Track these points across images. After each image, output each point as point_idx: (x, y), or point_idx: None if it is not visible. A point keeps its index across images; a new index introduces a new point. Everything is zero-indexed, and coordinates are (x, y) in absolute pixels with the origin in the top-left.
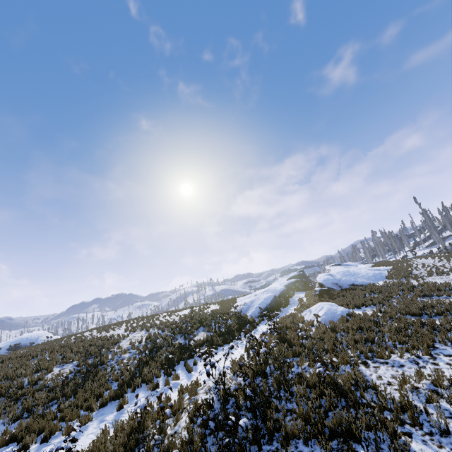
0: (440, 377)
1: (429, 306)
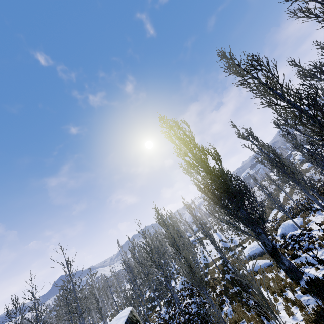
0: None
1: None
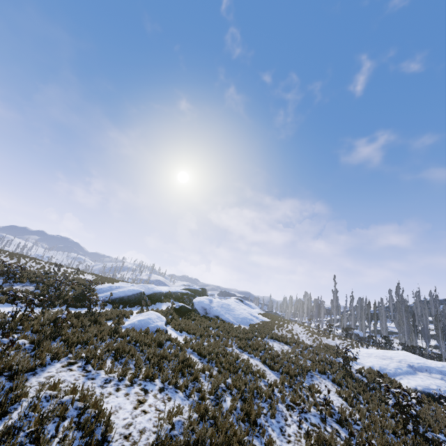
0: (87, 397)
1: (223, 355)
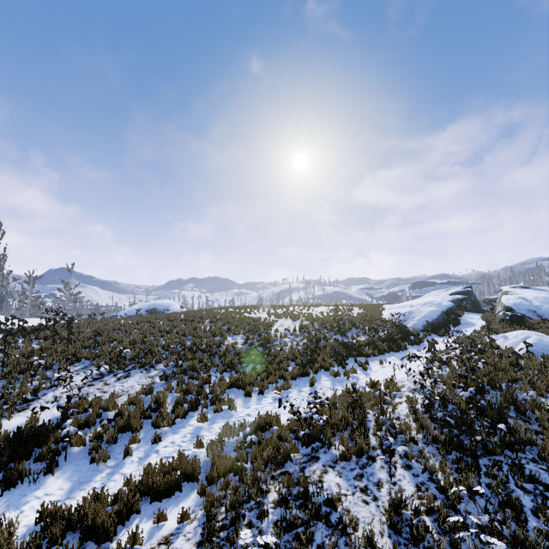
0: None
1: None
